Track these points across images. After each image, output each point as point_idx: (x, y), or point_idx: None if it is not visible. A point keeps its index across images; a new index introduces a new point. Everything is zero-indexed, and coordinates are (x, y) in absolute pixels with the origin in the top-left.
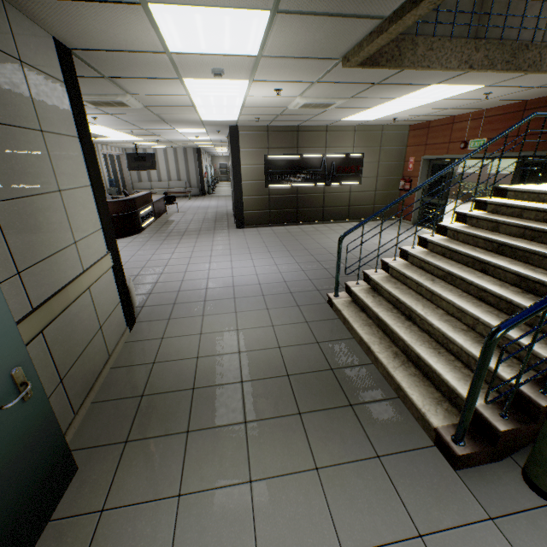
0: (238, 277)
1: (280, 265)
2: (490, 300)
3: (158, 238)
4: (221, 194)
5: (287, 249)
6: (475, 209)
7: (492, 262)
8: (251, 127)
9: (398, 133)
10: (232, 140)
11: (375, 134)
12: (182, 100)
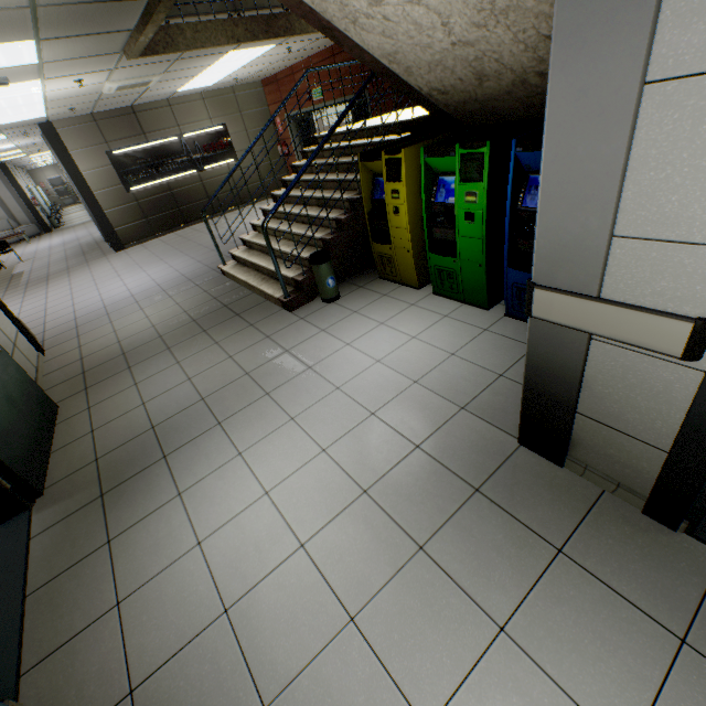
0: (135, 288)
1: (176, 265)
2: (306, 221)
3: (15, 294)
4: (76, 223)
5: (181, 251)
6: (304, 160)
7: (304, 196)
8: (71, 120)
9: (253, 93)
10: (52, 143)
11: (229, 99)
12: None
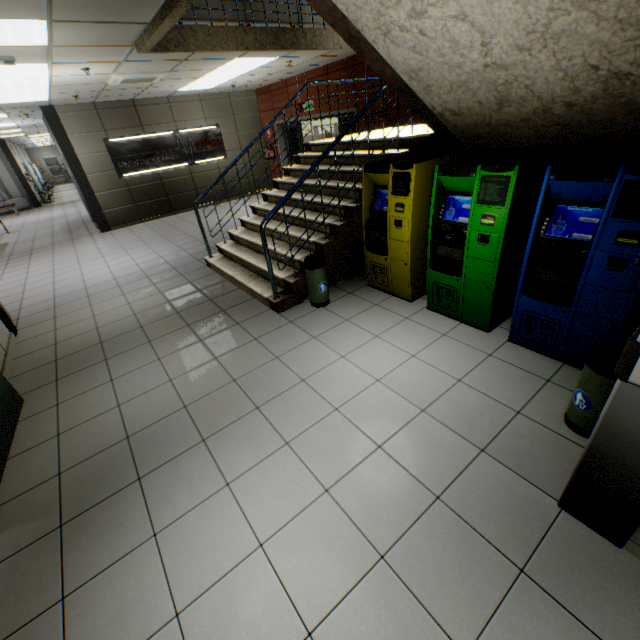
0: (118, 272)
1: (161, 252)
2: (297, 223)
3: None
4: (66, 200)
5: (166, 238)
6: (296, 164)
7: (297, 198)
8: (73, 107)
9: (247, 99)
10: (52, 125)
11: (224, 102)
12: None
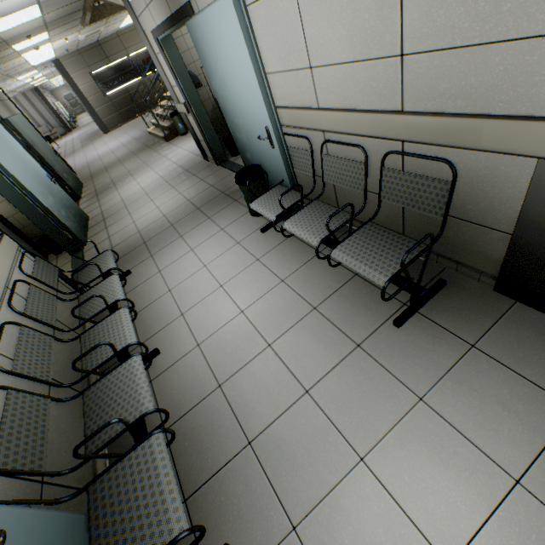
0: (112, 147)
1: (132, 135)
2: None
3: None
4: (85, 124)
5: (136, 128)
6: None
7: None
8: (68, 56)
9: None
10: (61, 72)
11: None
12: (21, 62)
